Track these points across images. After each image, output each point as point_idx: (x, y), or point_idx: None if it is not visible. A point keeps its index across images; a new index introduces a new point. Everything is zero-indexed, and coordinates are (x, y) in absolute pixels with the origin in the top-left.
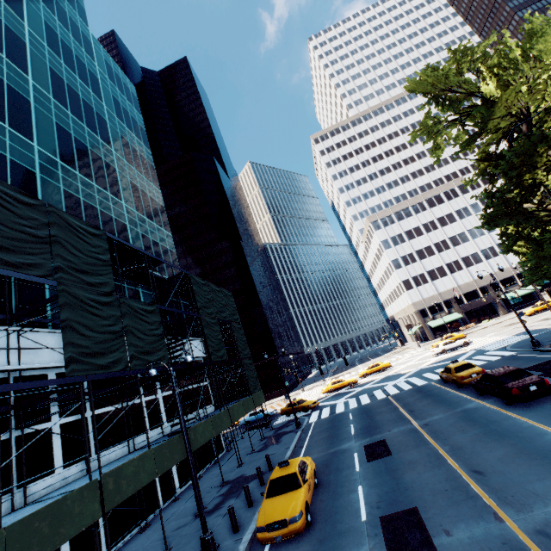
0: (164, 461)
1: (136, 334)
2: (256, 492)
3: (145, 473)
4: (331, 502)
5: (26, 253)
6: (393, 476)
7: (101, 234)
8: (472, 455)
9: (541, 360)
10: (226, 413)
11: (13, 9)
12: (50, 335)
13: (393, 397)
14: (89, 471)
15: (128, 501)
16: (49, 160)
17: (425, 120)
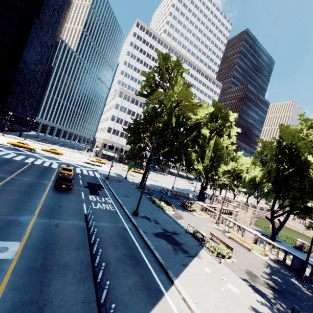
0: None
1: None
2: None
3: None
4: None
5: None
6: None
7: None
8: (1, 194)
9: (97, 183)
10: None
11: None
12: None
13: (32, 164)
14: None
15: None
16: None
17: (150, 72)
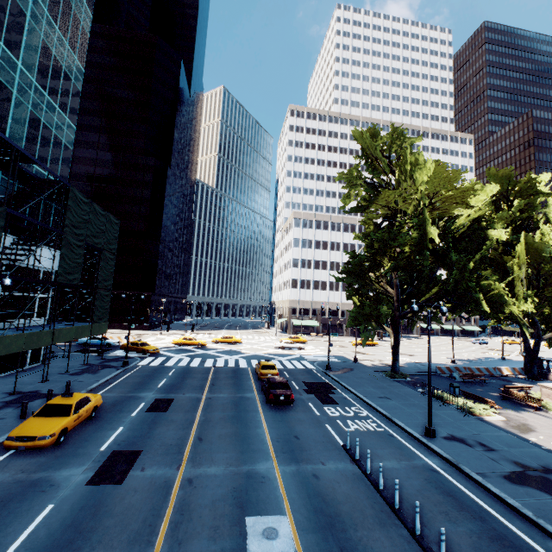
0: None
1: None
2: (38, 408)
3: None
4: (91, 432)
5: None
6: (151, 427)
7: None
8: (210, 427)
9: (318, 380)
10: (50, 334)
11: None
12: None
13: (215, 369)
14: None
15: None
16: None
17: (351, 170)
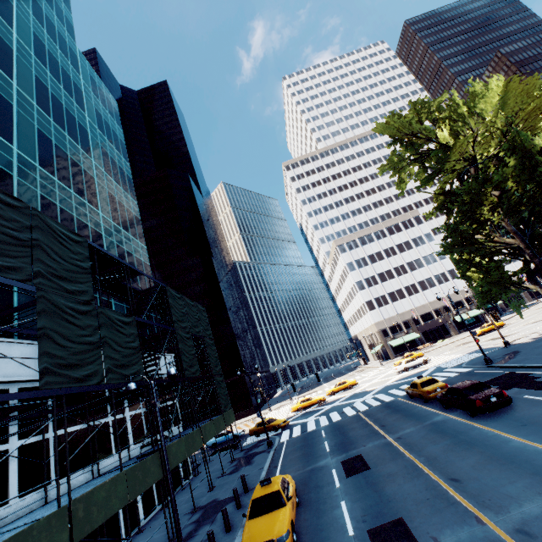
0: (136, 484)
1: (113, 346)
2: (232, 515)
3: (116, 499)
4: (315, 520)
5: (6, 255)
6: (375, 489)
7: (82, 241)
8: (446, 464)
9: (495, 375)
10: (199, 433)
11: (3, 17)
12: (15, 345)
13: (364, 413)
14: (58, 496)
15: (88, 535)
16: (28, 164)
17: (390, 158)
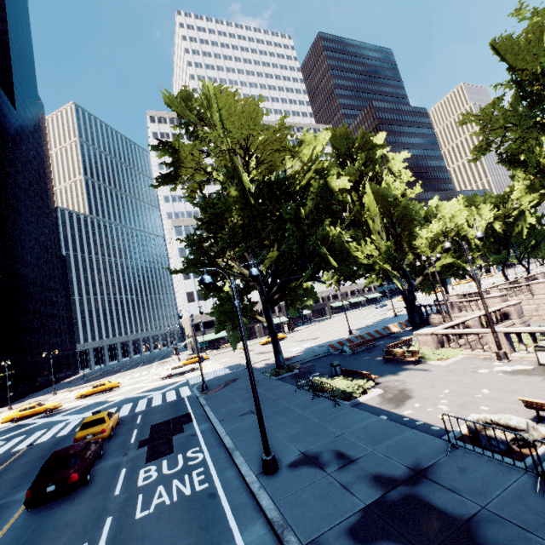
0: None
1: None
2: None
3: None
4: None
5: None
6: None
7: None
8: None
9: (179, 413)
10: None
11: None
12: None
13: (25, 450)
14: None
15: None
16: None
17: (173, 142)
